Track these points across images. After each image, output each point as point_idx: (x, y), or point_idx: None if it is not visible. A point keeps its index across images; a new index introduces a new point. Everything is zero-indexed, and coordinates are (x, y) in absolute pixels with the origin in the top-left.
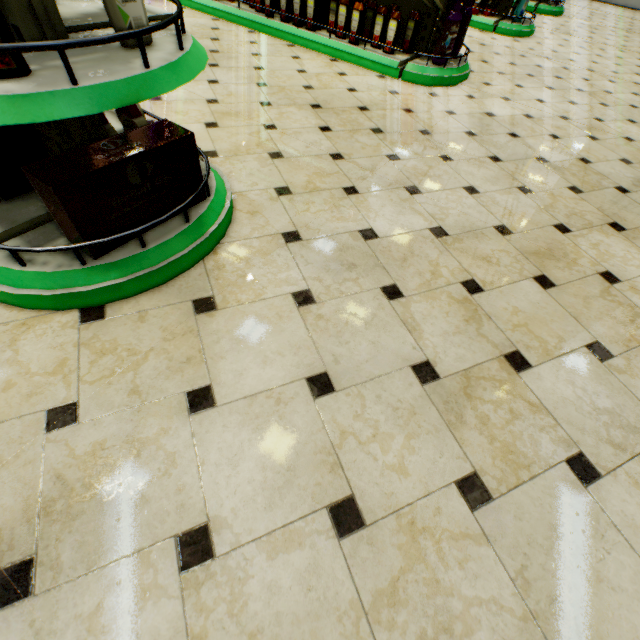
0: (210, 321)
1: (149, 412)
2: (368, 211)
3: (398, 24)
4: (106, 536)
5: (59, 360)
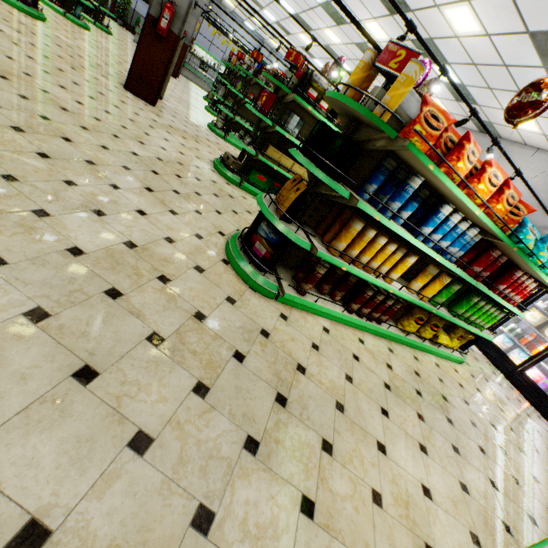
0: None
1: None
2: None
3: None
4: None
5: None
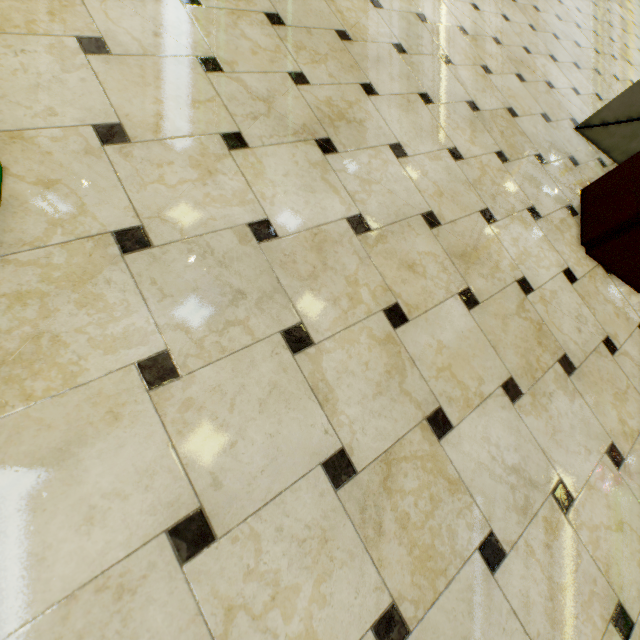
0: None
1: None
2: (263, 184)
3: None
4: None
5: None
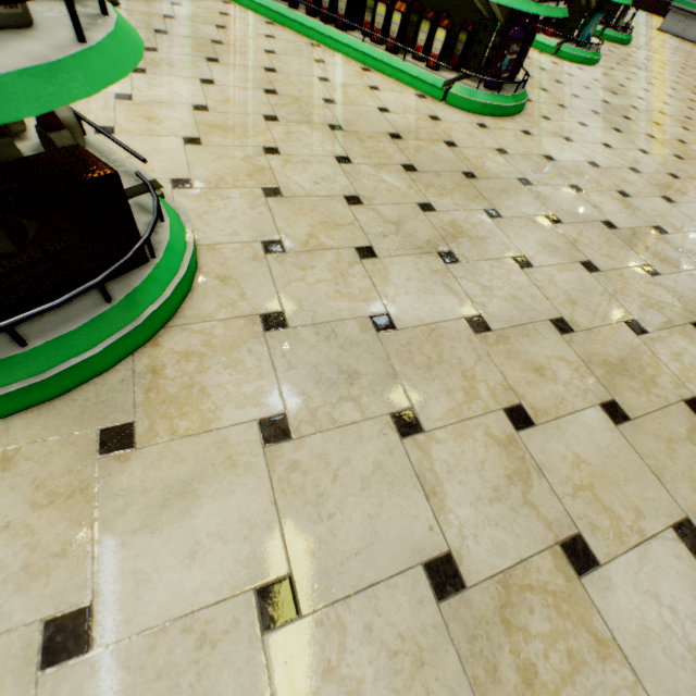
0: (119, 470)
1: None
2: (386, 285)
3: (447, 34)
4: None
5: None
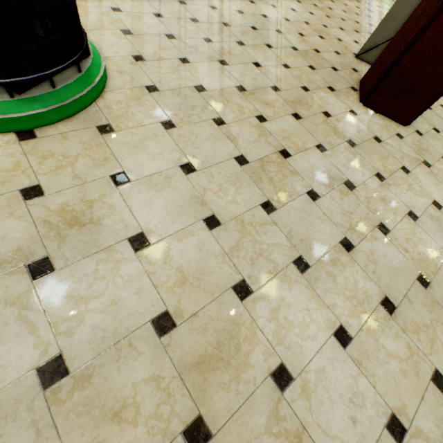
0: (112, 138)
1: (90, 187)
2: (198, 74)
3: None
4: (87, 243)
5: (14, 163)
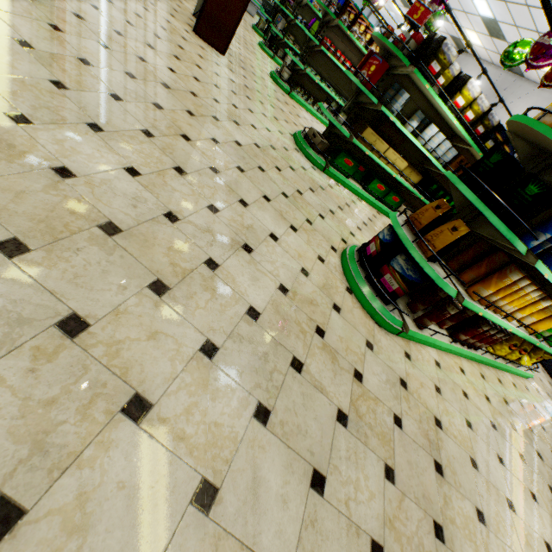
0: None
1: None
2: None
3: None
4: None
5: None
